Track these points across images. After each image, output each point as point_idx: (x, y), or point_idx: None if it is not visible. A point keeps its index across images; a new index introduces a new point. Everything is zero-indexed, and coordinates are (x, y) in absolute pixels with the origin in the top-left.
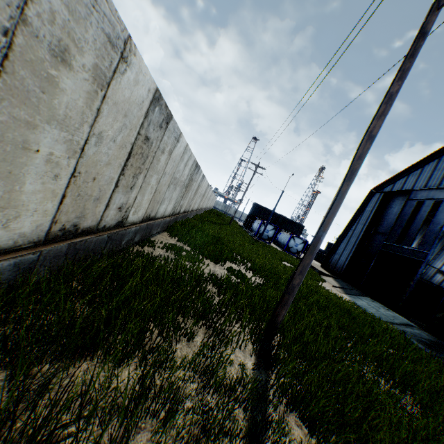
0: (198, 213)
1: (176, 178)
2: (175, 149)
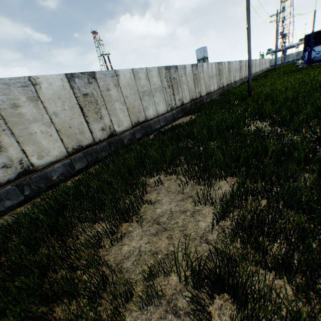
0: (245, 80)
1: (210, 76)
2: (203, 69)
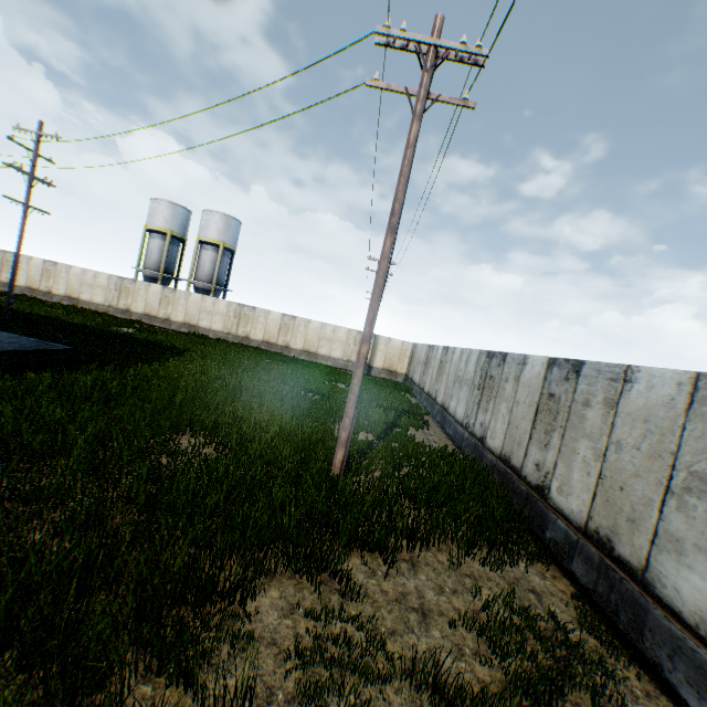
0: None
1: None
2: (627, 396)
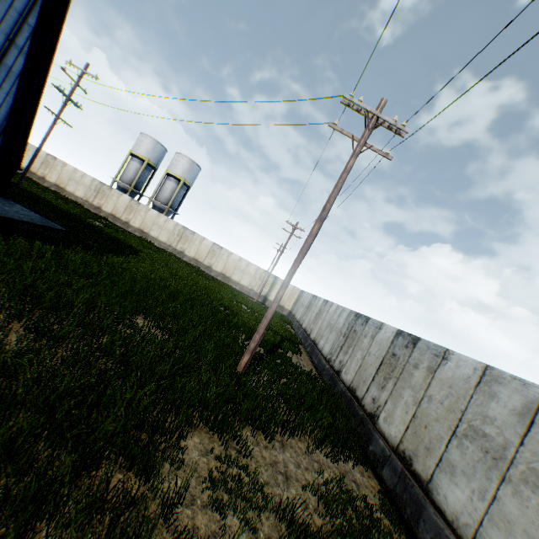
0: None
1: (487, 436)
2: (442, 368)
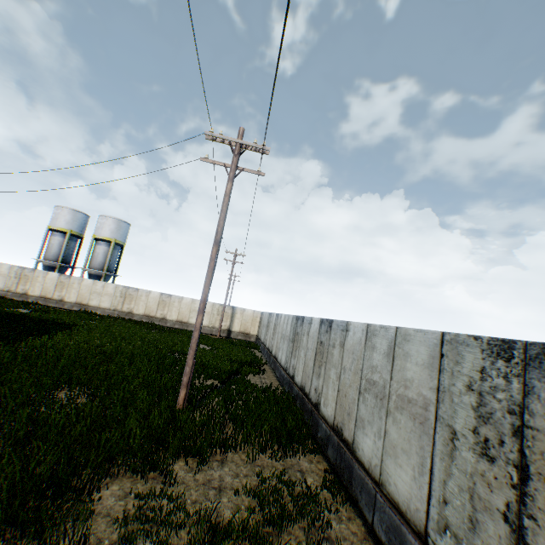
0: None
1: (376, 383)
2: (348, 339)
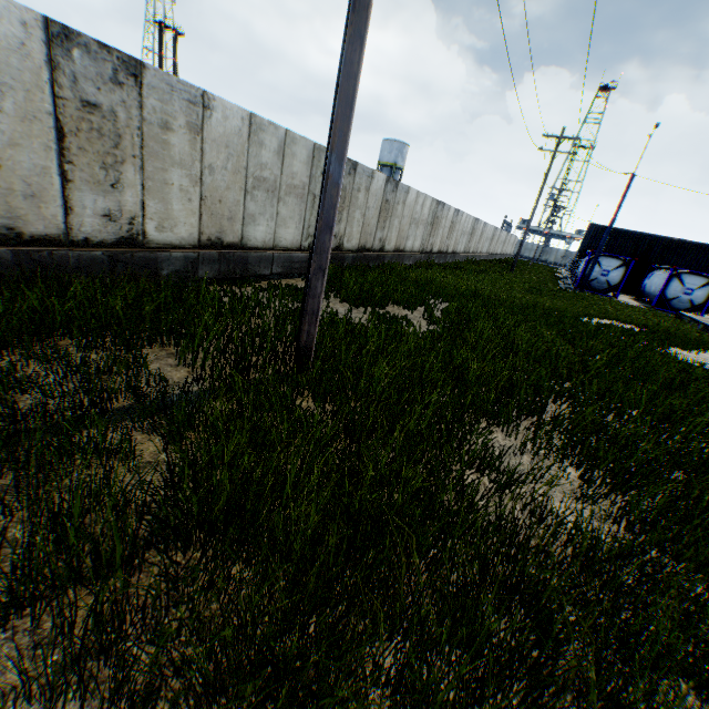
0: (440, 260)
1: (266, 180)
2: (209, 124)
